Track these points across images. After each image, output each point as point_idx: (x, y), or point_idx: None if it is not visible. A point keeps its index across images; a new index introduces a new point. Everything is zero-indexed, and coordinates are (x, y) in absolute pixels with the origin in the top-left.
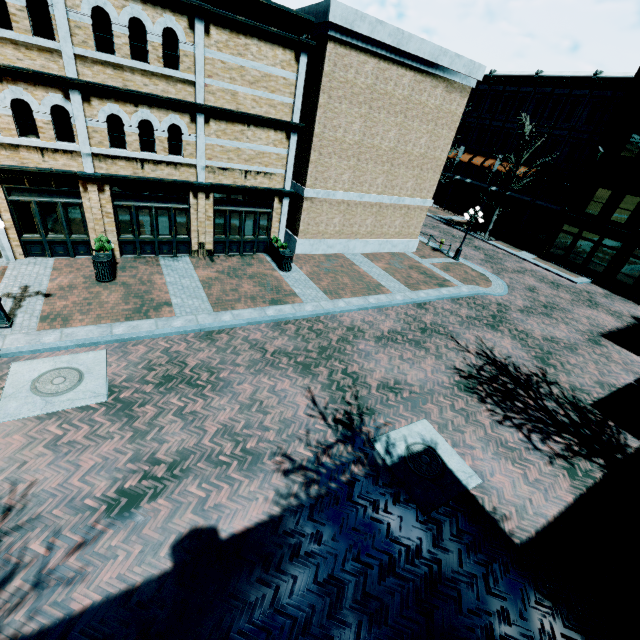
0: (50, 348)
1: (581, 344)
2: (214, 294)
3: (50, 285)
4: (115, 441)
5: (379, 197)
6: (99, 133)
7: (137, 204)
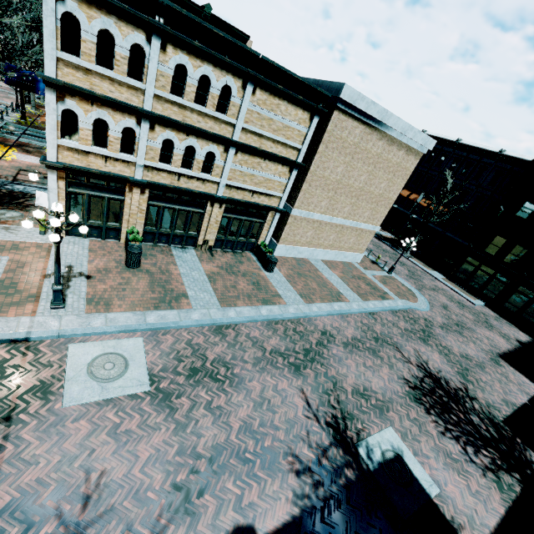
0: (98, 332)
1: (487, 363)
2: (219, 289)
3: (89, 266)
4: (162, 432)
5: (343, 221)
6: (154, 151)
7: (166, 205)
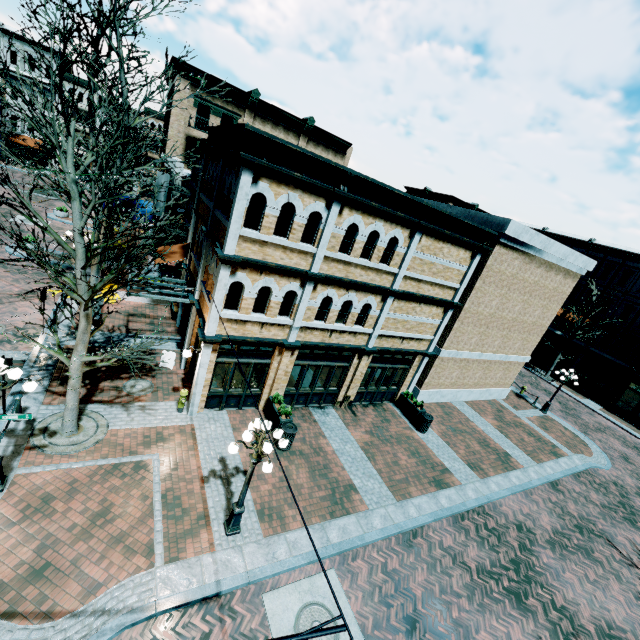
0: (287, 568)
1: None
2: (382, 470)
3: (241, 455)
4: None
5: (493, 355)
6: (311, 310)
7: (311, 363)
